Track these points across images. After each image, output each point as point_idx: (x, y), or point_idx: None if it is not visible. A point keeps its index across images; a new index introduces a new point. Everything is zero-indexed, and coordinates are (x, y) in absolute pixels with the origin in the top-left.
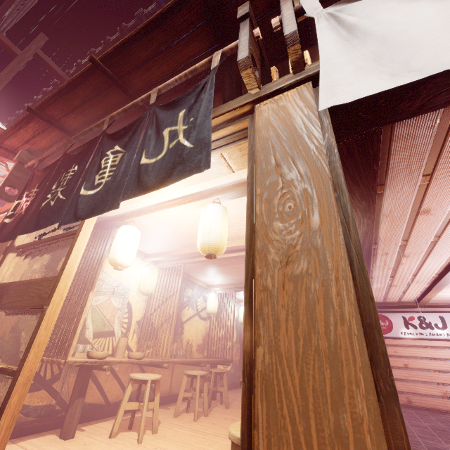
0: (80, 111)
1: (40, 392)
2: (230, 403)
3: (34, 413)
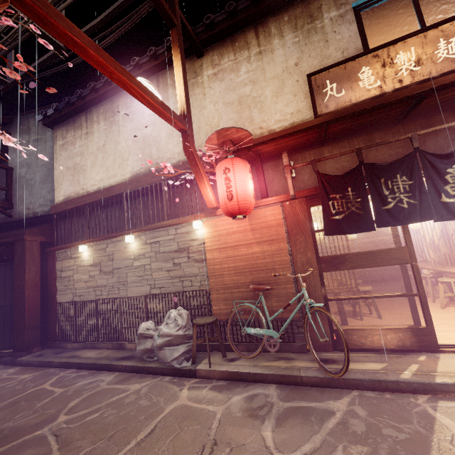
0: (355, 121)
1: None
2: None
3: None
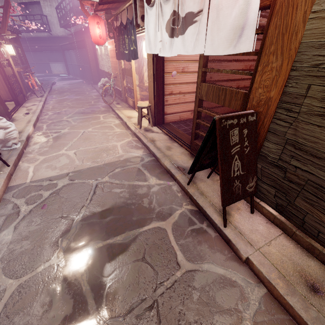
0: None
1: (145, 92)
2: None
3: (145, 96)
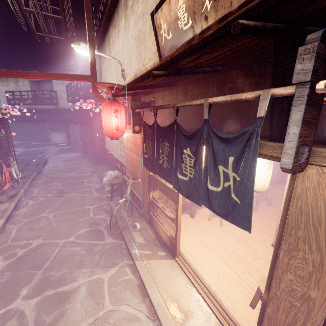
0: (152, 81)
1: None
2: (272, 200)
3: None
